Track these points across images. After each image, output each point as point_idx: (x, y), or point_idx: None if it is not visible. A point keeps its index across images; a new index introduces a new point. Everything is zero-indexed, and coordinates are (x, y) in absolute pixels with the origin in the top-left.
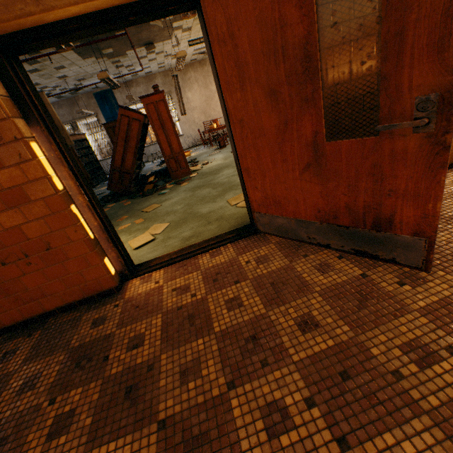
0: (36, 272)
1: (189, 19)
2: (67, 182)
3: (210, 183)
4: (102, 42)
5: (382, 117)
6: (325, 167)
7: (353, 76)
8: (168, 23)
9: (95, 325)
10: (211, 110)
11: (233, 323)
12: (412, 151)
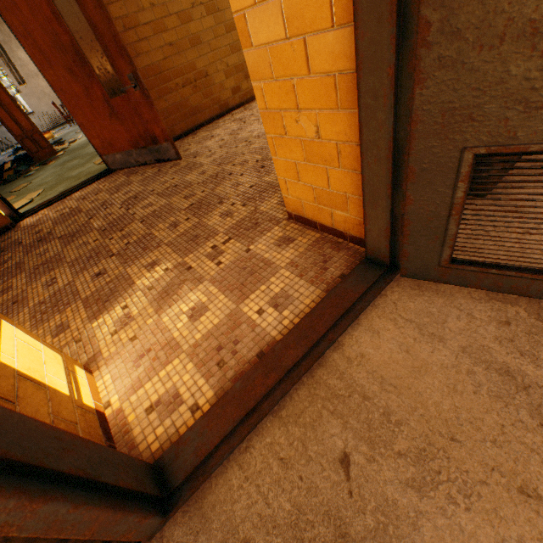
0: None
1: None
2: None
3: (79, 156)
4: None
5: (123, 84)
6: (118, 114)
7: (131, 55)
8: None
9: (5, 242)
10: None
11: (94, 206)
12: (141, 100)
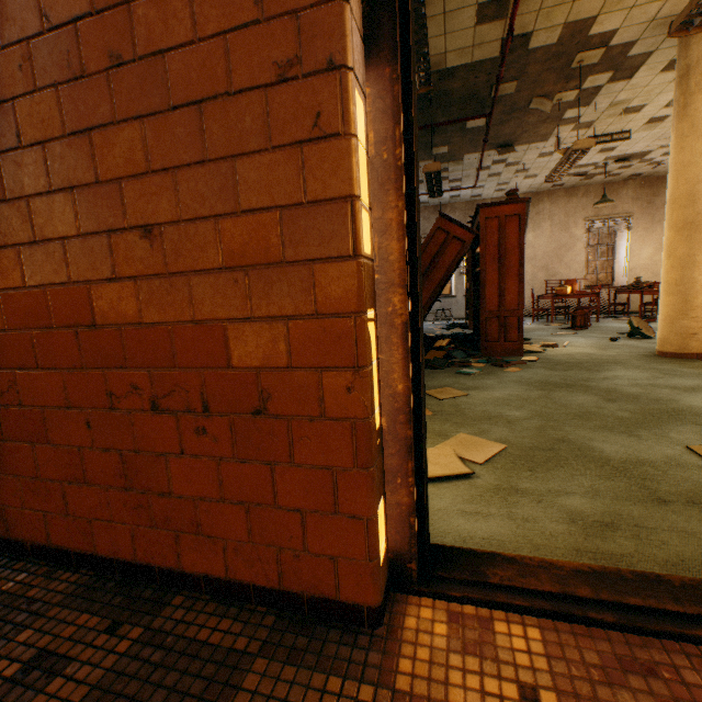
0: (204, 460)
1: (600, 104)
2: (384, 242)
3: (587, 385)
4: (440, 134)
5: None
6: None
7: None
8: (559, 109)
9: None
10: (562, 265)
11: None
12: None
